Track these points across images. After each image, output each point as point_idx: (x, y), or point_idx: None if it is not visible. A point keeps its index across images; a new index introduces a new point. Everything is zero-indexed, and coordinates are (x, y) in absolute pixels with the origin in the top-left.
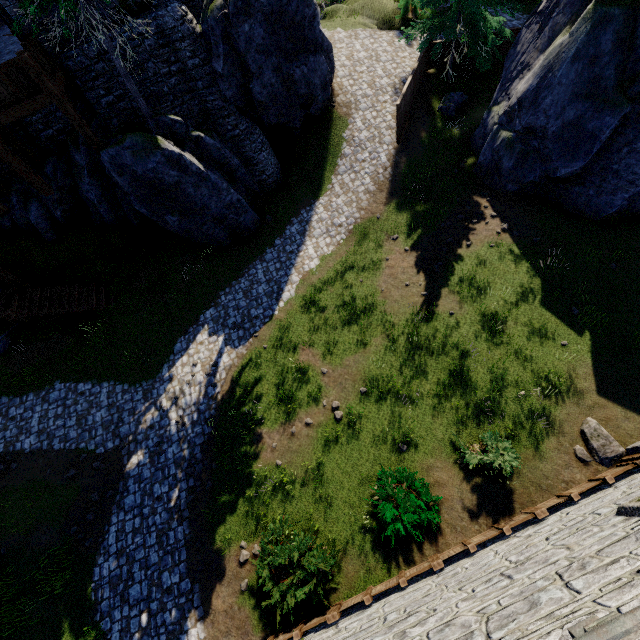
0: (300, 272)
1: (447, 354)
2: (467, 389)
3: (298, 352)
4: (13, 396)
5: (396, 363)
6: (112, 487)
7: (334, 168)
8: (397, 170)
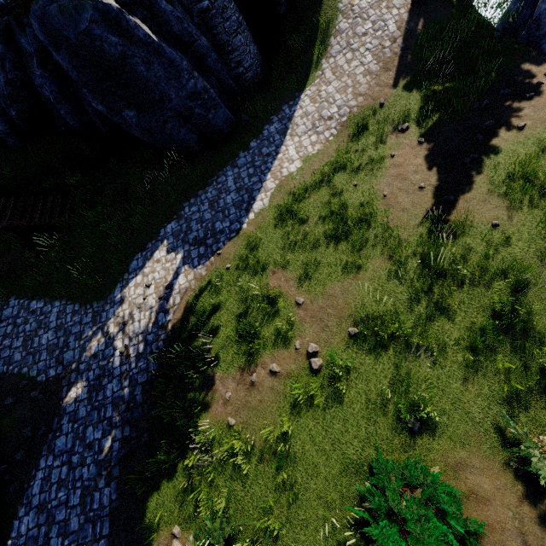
0: (277, 177)
1: (488, 285)
2: (527, 343)
3: (267, 275)
4: None
5: (403, 295)
6: (46, 423)
7: (325, 50)
8: (410, 40)
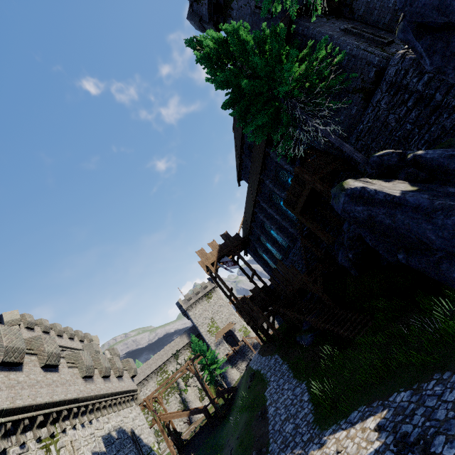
0: None
1: None
2: None
3: None
4: (293, 375)
5: None
6: None
7: None
8: None
